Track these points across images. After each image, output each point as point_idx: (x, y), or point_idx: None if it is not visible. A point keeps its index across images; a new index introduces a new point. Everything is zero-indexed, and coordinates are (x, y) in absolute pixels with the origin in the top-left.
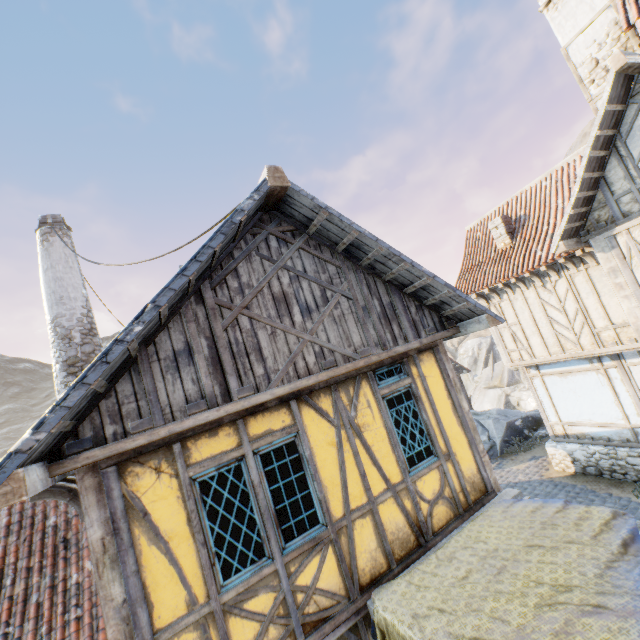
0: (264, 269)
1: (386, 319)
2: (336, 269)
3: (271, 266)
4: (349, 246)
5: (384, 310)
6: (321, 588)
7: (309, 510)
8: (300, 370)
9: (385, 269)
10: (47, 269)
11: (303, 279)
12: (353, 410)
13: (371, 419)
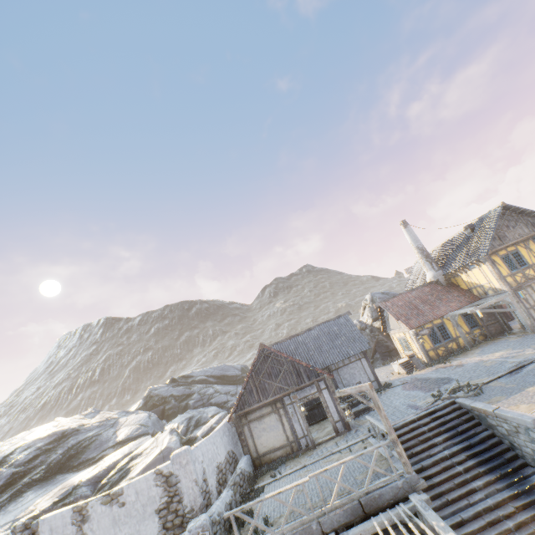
0: (501, 221)
1: (532, 226)
2: (516, 217)
3: (502, 220)
4: (519, 212)
5: (531, 224)
6: (530, 274)
7: (523, 263)
8: (515, 238)
9: (530, 215)
10: (410, 234)
11: (509, 221)
12: (528, 246)
13: (533, 247)
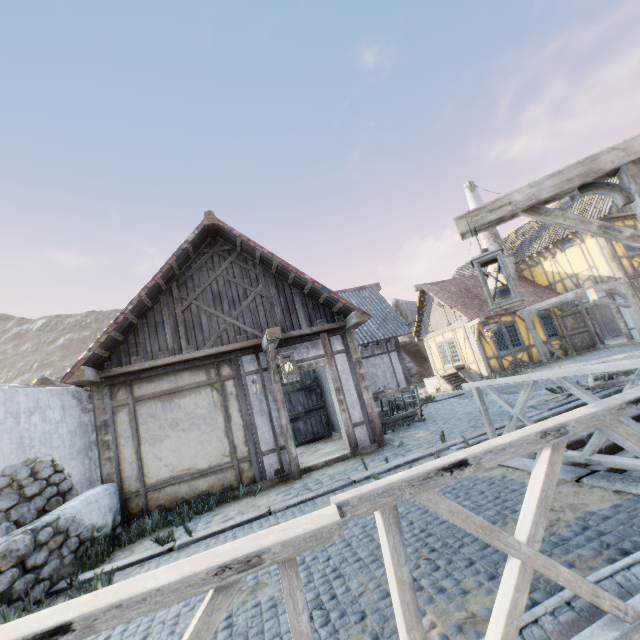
0: None
1: None
2: None
3: None
4: None
5: None
6: None
7: None
8: None
9: None
10: (477, 201)
11: None
12: None
13: None
